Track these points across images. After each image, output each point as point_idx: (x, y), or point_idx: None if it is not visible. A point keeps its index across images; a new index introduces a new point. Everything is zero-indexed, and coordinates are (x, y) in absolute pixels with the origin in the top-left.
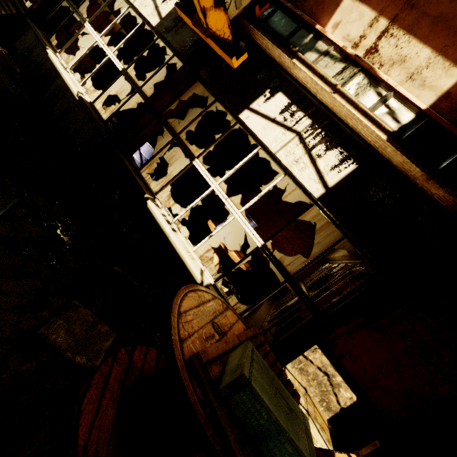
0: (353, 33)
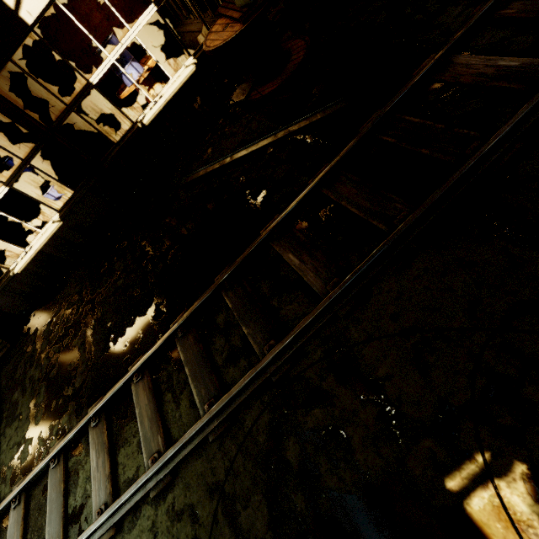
0: None
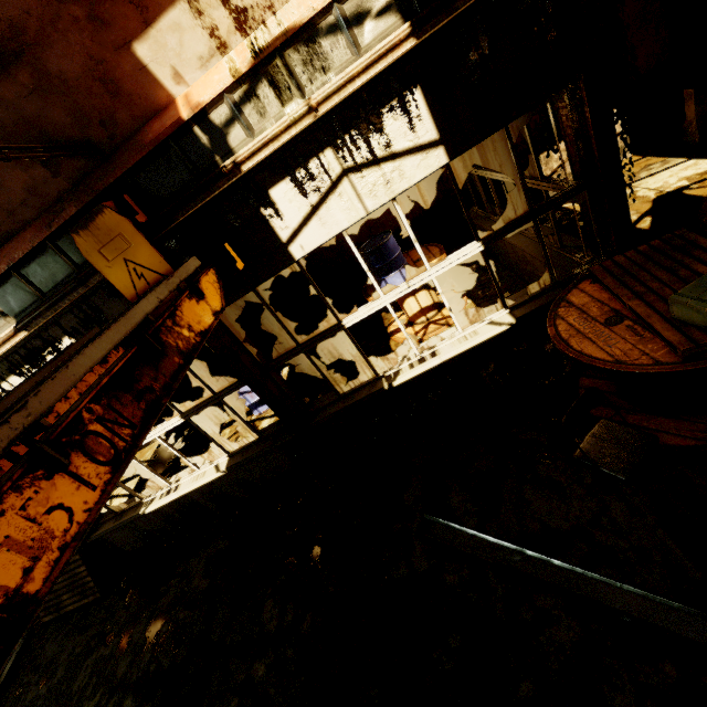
0: (200, 48)
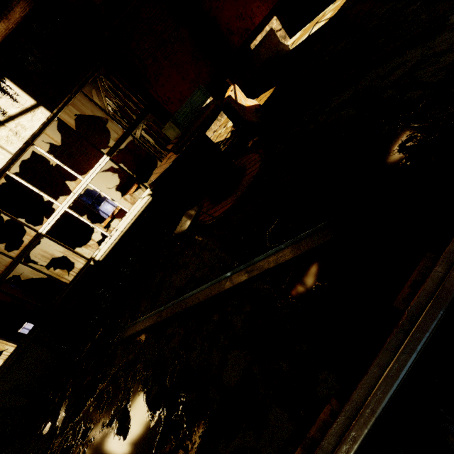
0: None
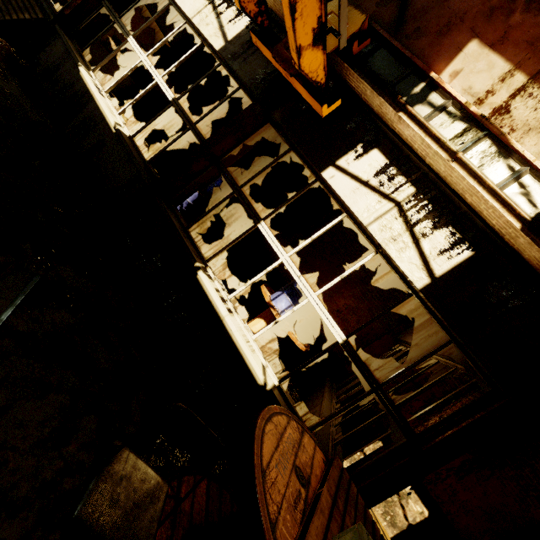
0: (478, 86)
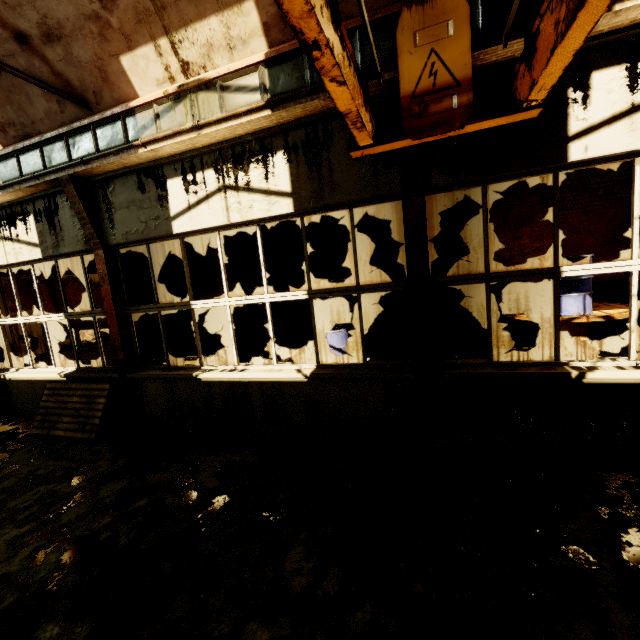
0: None
